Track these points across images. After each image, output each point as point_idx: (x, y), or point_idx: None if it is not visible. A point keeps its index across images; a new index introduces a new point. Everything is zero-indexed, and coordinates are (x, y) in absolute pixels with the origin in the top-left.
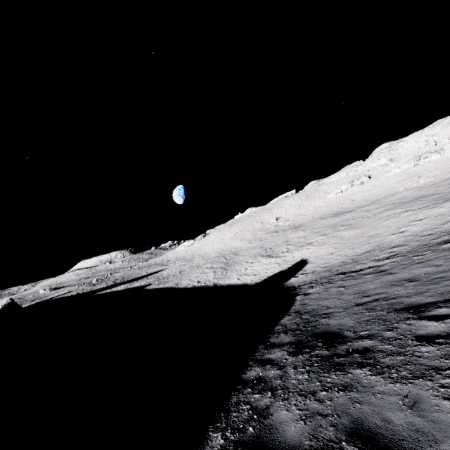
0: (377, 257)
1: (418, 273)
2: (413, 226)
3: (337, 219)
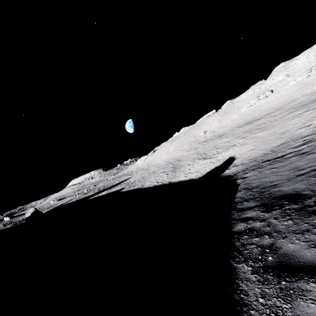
0: (293, 146)
1: None
2: None
3: (251, 125)
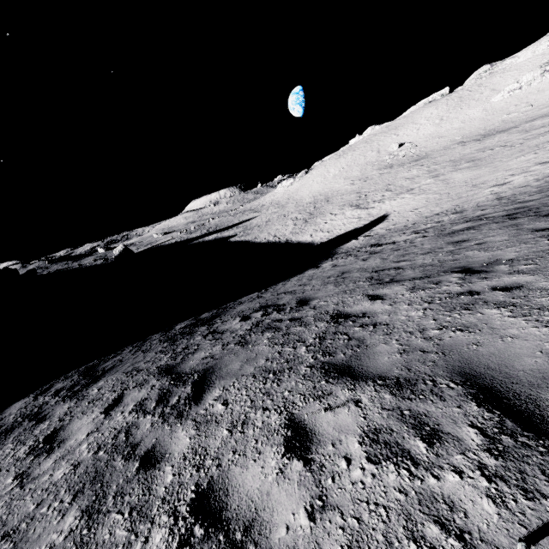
0: (422, 227)
1: (365, 265)
2: (524, 175)
3: (476, 146)
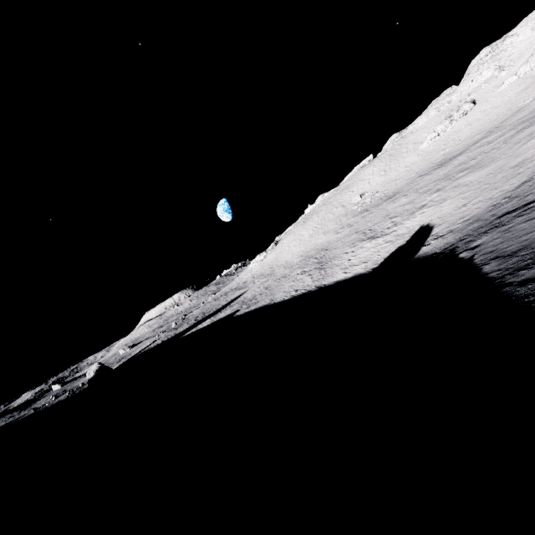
0: None
1: None
2: None
3: (447, 167)
